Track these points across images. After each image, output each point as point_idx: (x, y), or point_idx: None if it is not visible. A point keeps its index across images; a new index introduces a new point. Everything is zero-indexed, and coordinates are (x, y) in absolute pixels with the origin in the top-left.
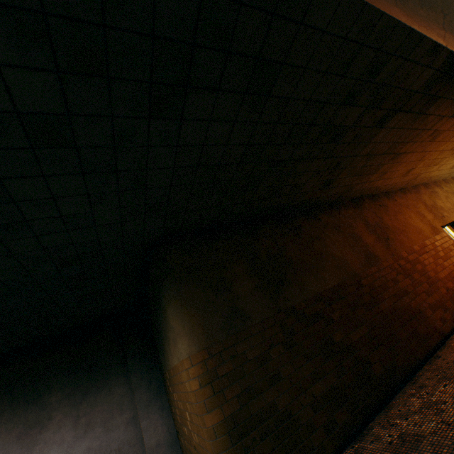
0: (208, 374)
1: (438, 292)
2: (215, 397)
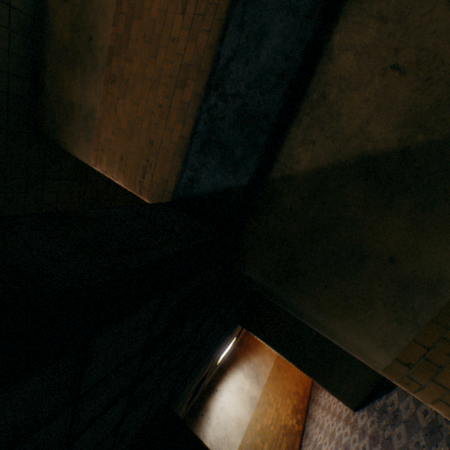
0: None
1: None
2: None
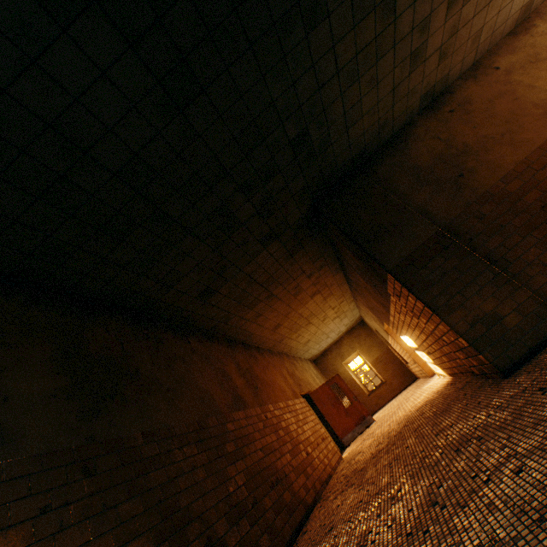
0: None
1: (300, 455)
2: None
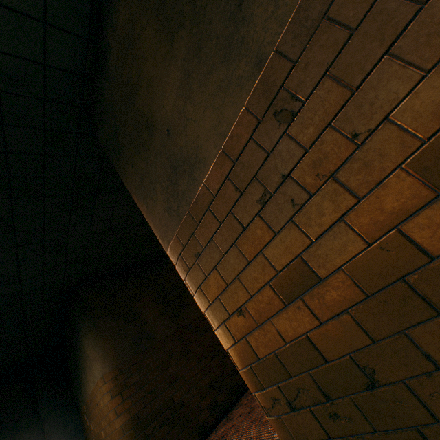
0: (119, 386)
1: None
2: (124, 403)
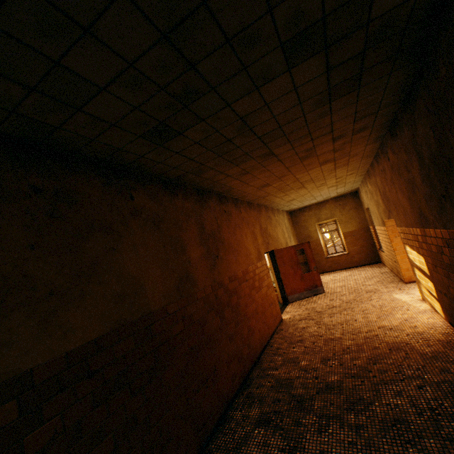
0: None
1: (241, 335)
2: None
